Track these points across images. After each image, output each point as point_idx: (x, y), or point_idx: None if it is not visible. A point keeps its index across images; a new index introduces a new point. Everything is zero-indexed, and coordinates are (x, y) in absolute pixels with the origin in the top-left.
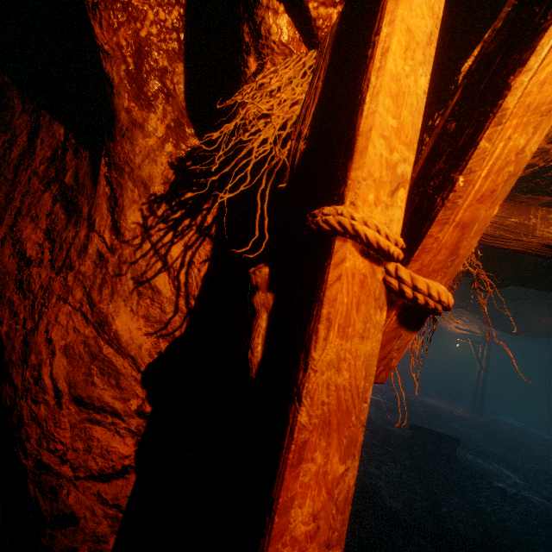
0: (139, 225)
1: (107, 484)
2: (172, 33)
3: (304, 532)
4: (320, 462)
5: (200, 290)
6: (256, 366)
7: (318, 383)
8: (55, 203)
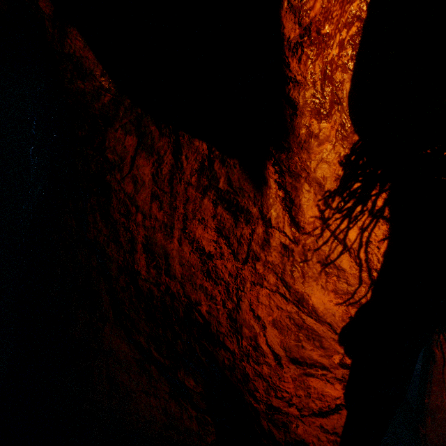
0: (316, 218)
1: (325, 418)
2: (347, 47)
3: None
4: None
5: (382, 264)
6: None
7: None
8: (216, 206)
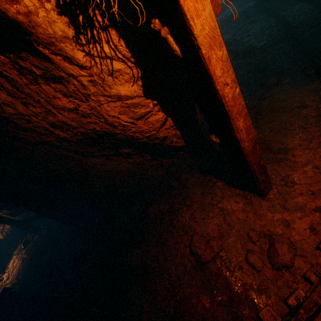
0: (85, 56)
1: (165, 125)
2: None
3: (221, 74)
4: (215, 57)
5: (130, 52)
6: (180, 54)
7: (201, 39)
8: (50, 85)
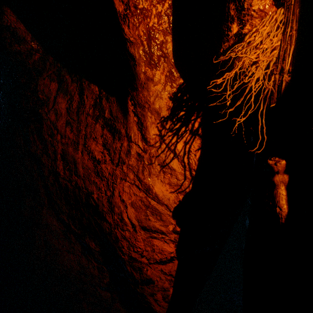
0: (157, 135)
1: (164, 265)
2: (164, 18)
3: None
4: None
5: (197, 166)
6: (284, 216)
7: None
8: (103, 129)
